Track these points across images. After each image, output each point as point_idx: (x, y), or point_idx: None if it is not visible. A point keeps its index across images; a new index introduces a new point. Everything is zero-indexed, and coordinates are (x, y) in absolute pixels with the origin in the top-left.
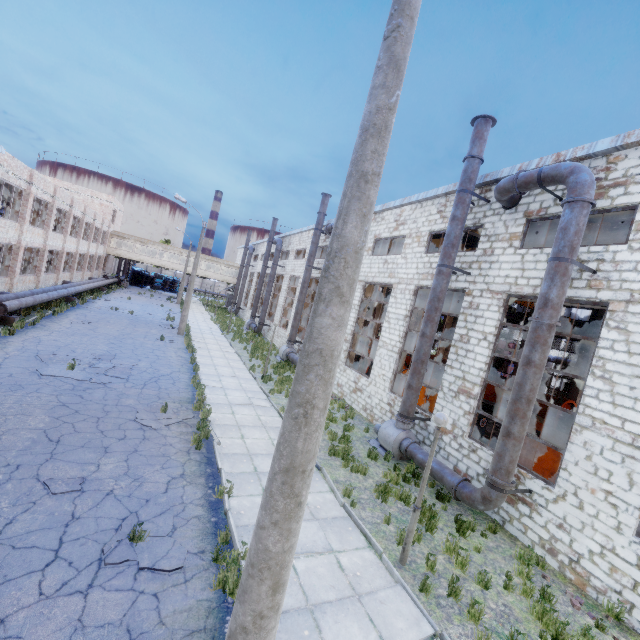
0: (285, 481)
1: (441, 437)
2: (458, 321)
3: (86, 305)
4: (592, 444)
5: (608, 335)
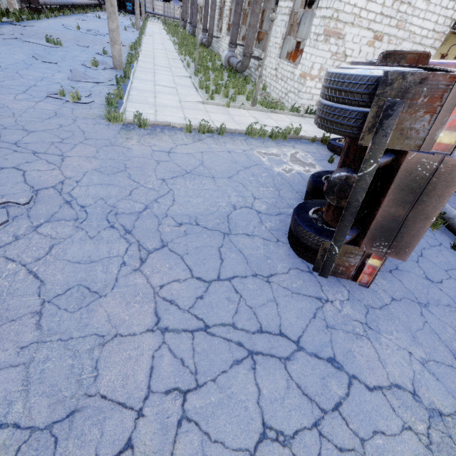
0: None
1: None
2: None
3: (81, 15)
4: (277, 22)
5: None
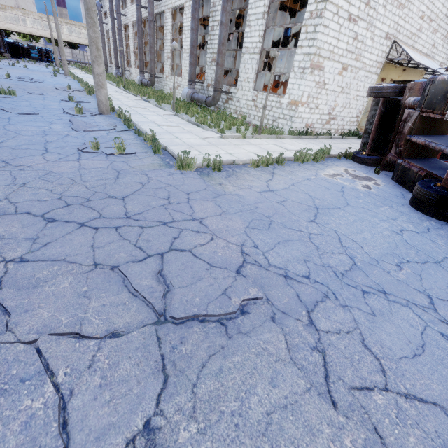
0: (88, 13)
1: (208, 89)
2: (210, 18)
3: None
4: (245, 60)
5: (251, 1)
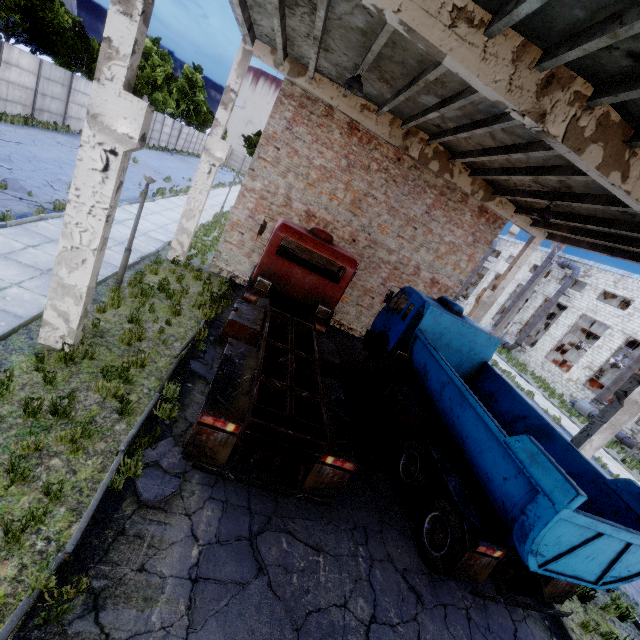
0: None
1: None
2: None
3: None
4: None
5: None
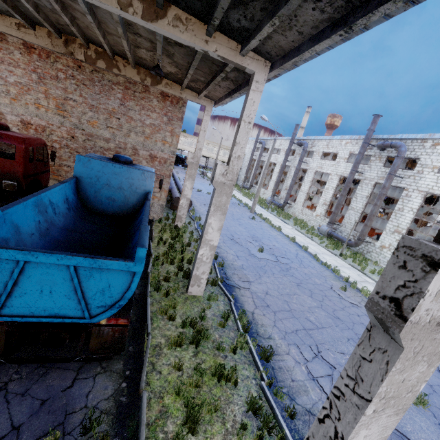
0: None
1: None
2: None
3: None
4: None
5: None
